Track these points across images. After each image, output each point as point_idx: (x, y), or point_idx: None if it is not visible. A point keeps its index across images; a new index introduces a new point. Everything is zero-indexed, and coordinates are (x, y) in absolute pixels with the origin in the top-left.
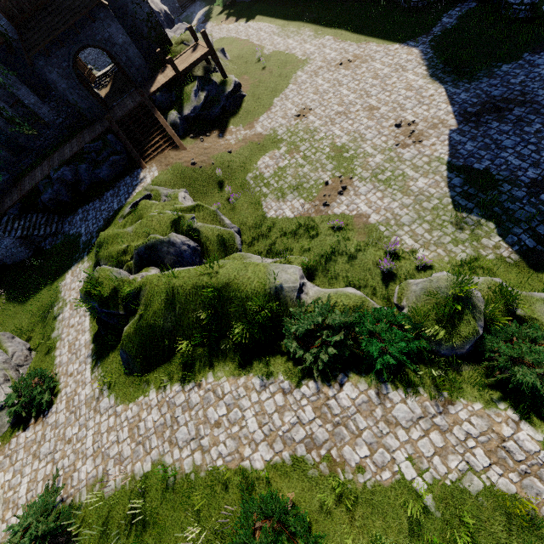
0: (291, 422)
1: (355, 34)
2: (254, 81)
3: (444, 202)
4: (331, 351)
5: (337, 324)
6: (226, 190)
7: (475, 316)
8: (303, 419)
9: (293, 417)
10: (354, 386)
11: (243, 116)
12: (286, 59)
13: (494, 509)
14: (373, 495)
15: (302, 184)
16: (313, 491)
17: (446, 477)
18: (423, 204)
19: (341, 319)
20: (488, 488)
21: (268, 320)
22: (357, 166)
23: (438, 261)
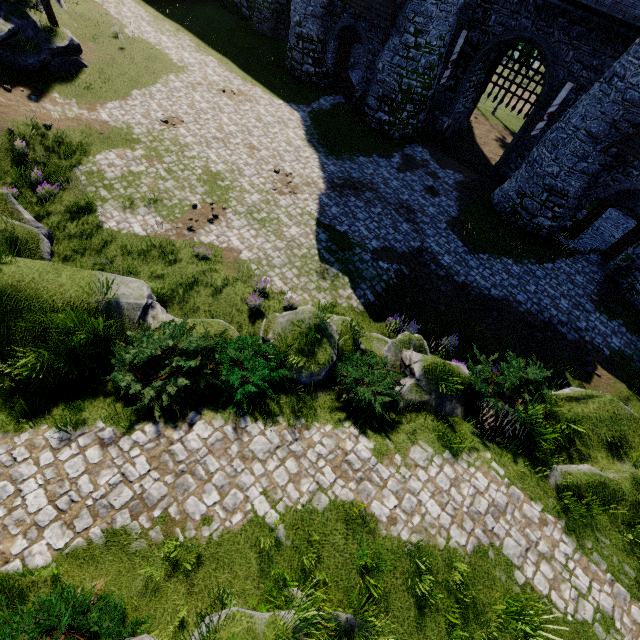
0: (112, 482)
1: (242, 71)
2: (105, 56)
3: (312, 253)
4: (183, 383)
5: (193, 349)
6: (32, 176)
7: (331, 345)
8: (132, 475)
9: (115, 476)
10: (207, 423)
11: (80, 90)
12: (157, 54)
13: (336, 520)
14: (220, 547)
15: (162, 200)
16: (136, 570)
17: (298, 502)
18: (294, 250)
19: (199, 343)
20: (333, 502)
21: (88, 346)
22: (232, 198)
23: (303, 304)
